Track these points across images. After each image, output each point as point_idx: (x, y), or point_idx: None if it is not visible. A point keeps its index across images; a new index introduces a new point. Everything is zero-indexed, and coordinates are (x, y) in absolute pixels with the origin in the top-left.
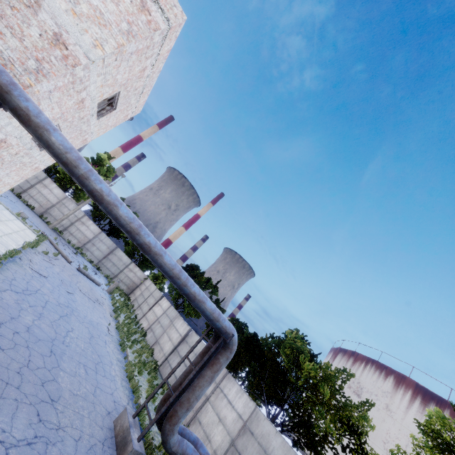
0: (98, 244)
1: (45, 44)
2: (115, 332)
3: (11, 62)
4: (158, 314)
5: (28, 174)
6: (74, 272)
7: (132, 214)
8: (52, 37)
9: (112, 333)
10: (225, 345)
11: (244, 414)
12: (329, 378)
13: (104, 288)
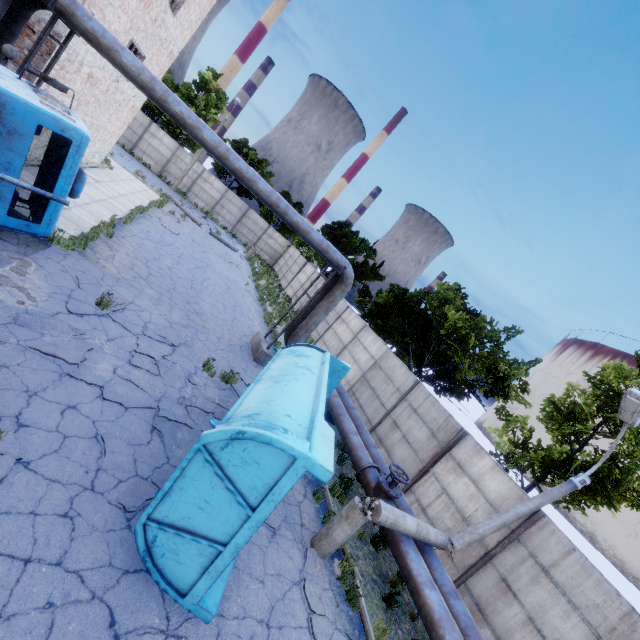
0: (227, 206)
1: None
2: (254, 291)
3: None
4: (302, 281)
5: (128, 117)
6: (206, 235)
7: (217, 137)
8: None
9: (251, 291)
10: (339, 279)
11: (376, 355)
12: (481, 330)
13: (242, 255)
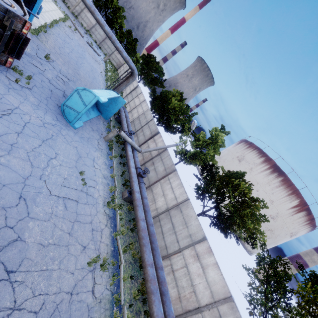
0: (98, 30)
1: None
2: (104, 76)
3: None
4: None
5: None
6: (85, 43)
7: (91, 3)
8: None
9: (102, 76)
10: (132, 74)
11: (145, 110)
12: (183, 109)
13: (102, 59)
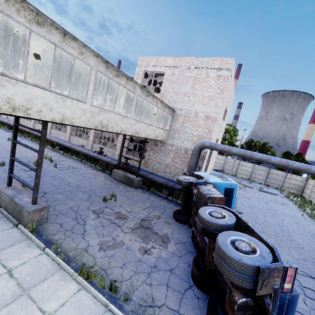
0: (257, 172)
1: (205, 122)
2: (310, 219)
3: (203, 135)
4: None
5: (214, 160)
6: (258, 192)
7: (278, 158)
8: (205, 118)
9: (308, 220)
10: None
11: None
12: None
13: (281, 196)
